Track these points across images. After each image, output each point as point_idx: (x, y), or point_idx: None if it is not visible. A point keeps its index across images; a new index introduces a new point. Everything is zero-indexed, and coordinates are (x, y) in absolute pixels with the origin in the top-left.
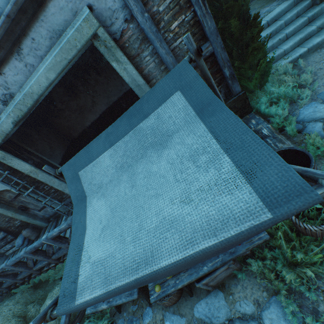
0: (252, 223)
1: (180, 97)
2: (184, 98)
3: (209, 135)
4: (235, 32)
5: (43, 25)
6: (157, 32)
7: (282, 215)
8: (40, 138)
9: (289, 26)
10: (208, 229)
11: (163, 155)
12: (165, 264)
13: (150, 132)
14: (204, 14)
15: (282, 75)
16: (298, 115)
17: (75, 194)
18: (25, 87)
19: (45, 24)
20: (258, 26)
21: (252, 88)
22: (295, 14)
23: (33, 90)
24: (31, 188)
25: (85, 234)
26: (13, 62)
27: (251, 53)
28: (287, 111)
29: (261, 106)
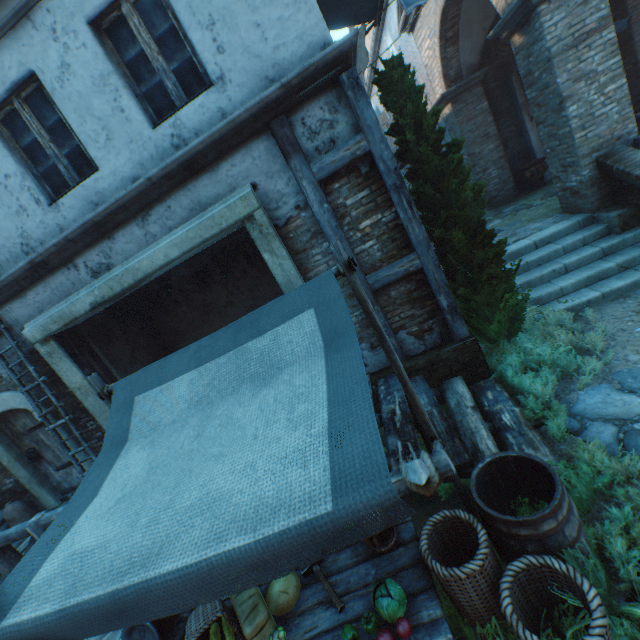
0: (306, 515)
1: (312, 317)
2: (316, 319)
3: (324, 377)
4: (460, 248)
5: (188, 194)
6: (337, 228)
7: (345, 511)
8: (124, 337)
9: (571, 255)
10: (251, 519)
11: (259, 396)
12: (168, 568)
13: (258, 357)
14: (410, 218)
15: (552, 326)
16: (575, 401)
17: (114, 432)
18: (133, 260)
19: (192, 194)
20: (501, 246)
21: (493, 335)
22: (581, 241)
23: (141, 266)
24: (65, 418)
25: (90, 504)
26: (133, 227)
27: (486, 282)
28: (553, 390)
29: (508, 369)
